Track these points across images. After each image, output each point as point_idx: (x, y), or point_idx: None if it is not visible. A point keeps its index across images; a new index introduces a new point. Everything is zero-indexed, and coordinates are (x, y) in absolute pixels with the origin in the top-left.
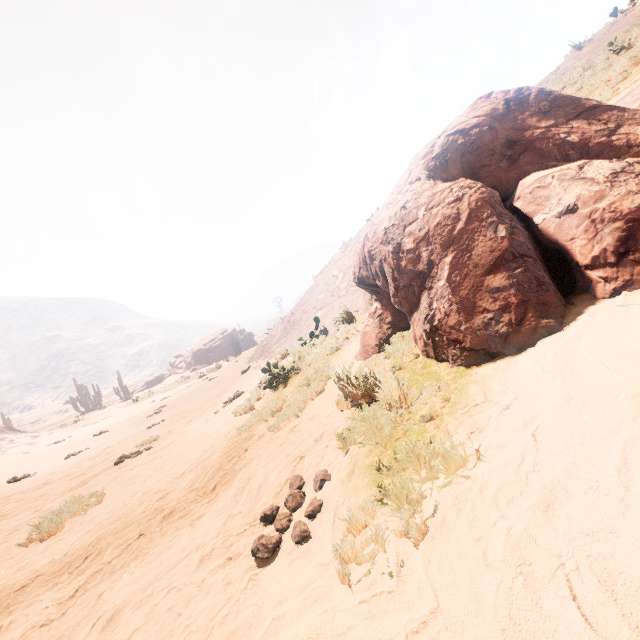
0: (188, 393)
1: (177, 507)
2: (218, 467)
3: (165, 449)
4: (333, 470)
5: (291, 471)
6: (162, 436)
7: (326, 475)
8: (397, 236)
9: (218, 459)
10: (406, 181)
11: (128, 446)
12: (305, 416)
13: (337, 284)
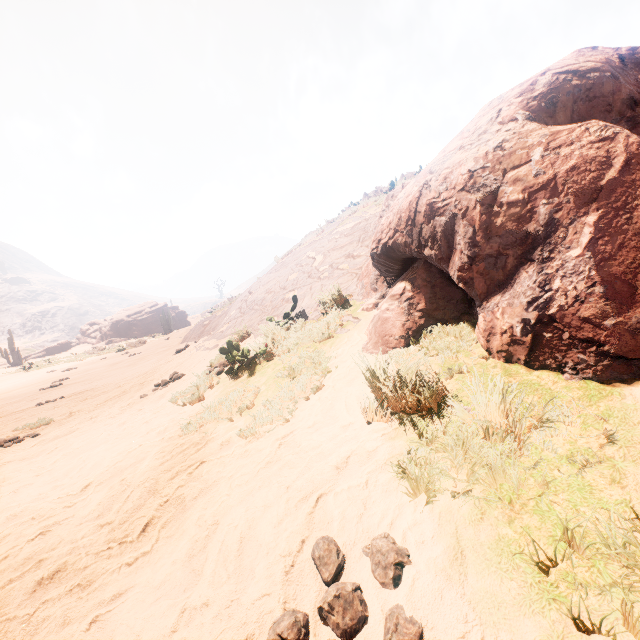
0: (101, 367)
1: (69, 562)
2: (150, 486)
3: (60, 440)
4: (407, 540)
5: (305, 523)
6: (58, 419)
7: (400, 552)
8: (492, 182)
9: (150, 472)
10: (494, 120)
11: (3, 427)
12: (300, 422)
13: (315, 265)
